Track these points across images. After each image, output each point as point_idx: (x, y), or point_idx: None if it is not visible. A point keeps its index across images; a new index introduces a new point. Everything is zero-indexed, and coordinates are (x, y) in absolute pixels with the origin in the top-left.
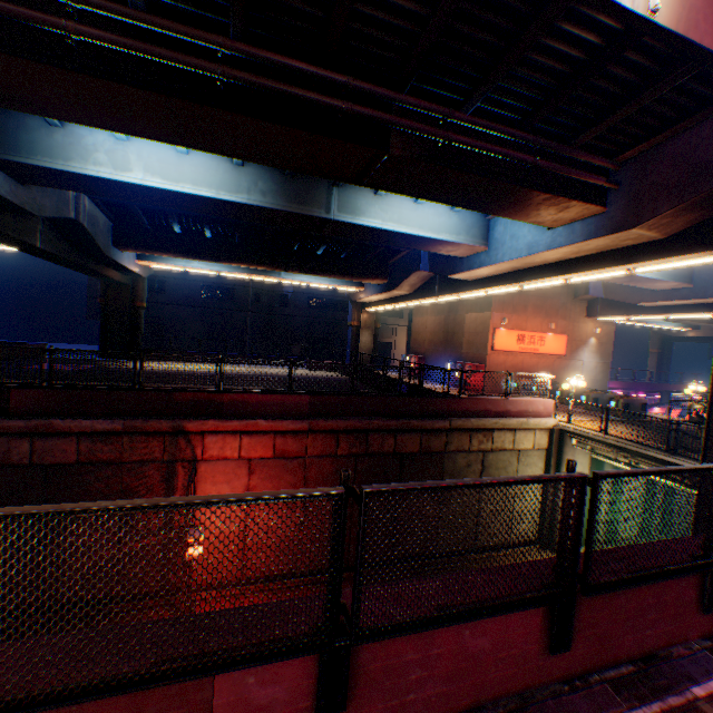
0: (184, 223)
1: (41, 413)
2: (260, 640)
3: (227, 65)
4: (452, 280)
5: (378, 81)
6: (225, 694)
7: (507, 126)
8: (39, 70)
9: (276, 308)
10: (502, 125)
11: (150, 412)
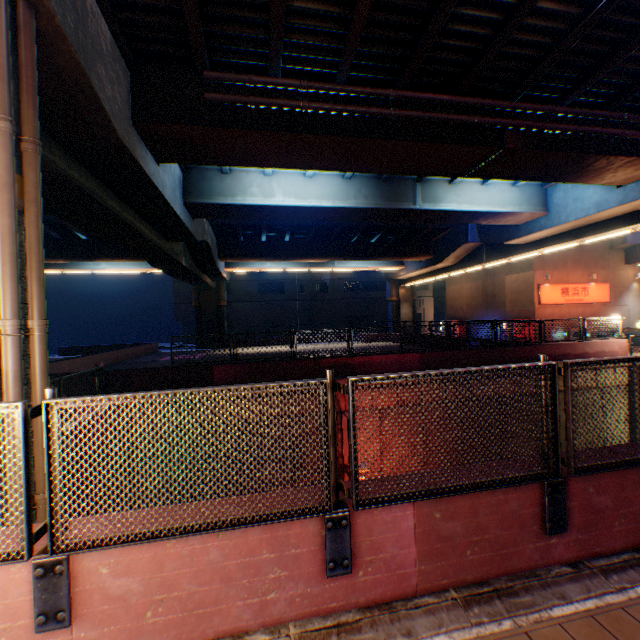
0: (269, 232)
1: (233, 382)
2: None
3: (390, 108)
4: (501, 246)
5: (491, 97)
6: None
7: (591, 109)
8: (277, 137)
9: (317, 294)
10: (587, 109)
11: (304, 376)
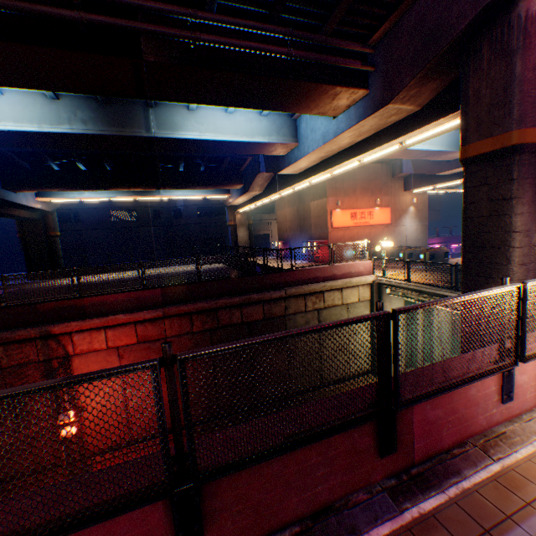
0: (58, 161)
1: None
2: None
3: None
4: (286, 176)
5: None
6: None
7: (261, 22)
8: None
9: (174, 220)
10: (256, 21)
11: (20, 324)
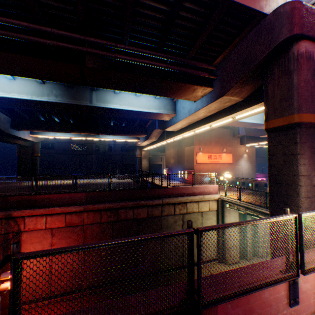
0: (44, 115)
1: None
2: None
3: None
4: (170, 132)
5: (76, 32)
6: None
7: (153, 51)
8: None
9: (107, 152)
10: (150, 51)
11: None
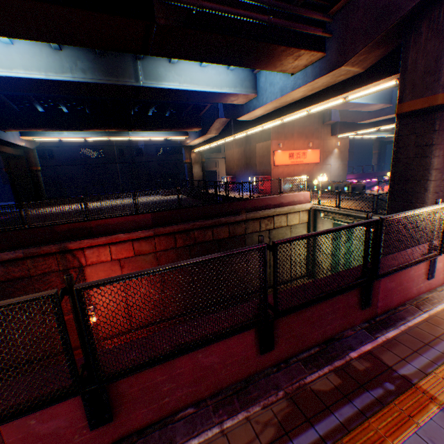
0: (44, 104)
1: None
2: (36, 396)
3: None
4: (241, 122)
5: None
6: (14, 435)
7: None
8: None
9: (136, 158)
10: None
11: (42, 242)
